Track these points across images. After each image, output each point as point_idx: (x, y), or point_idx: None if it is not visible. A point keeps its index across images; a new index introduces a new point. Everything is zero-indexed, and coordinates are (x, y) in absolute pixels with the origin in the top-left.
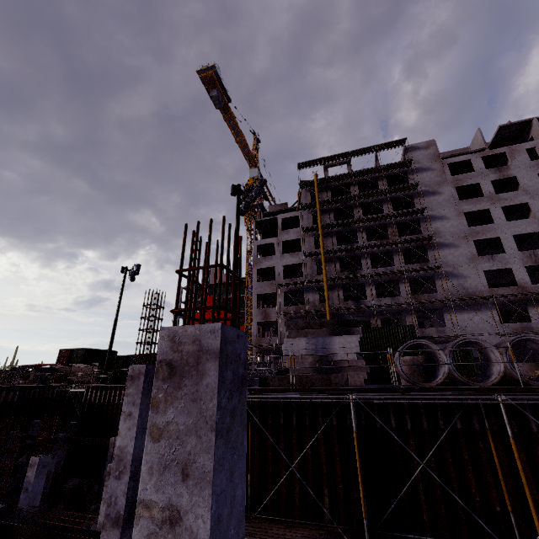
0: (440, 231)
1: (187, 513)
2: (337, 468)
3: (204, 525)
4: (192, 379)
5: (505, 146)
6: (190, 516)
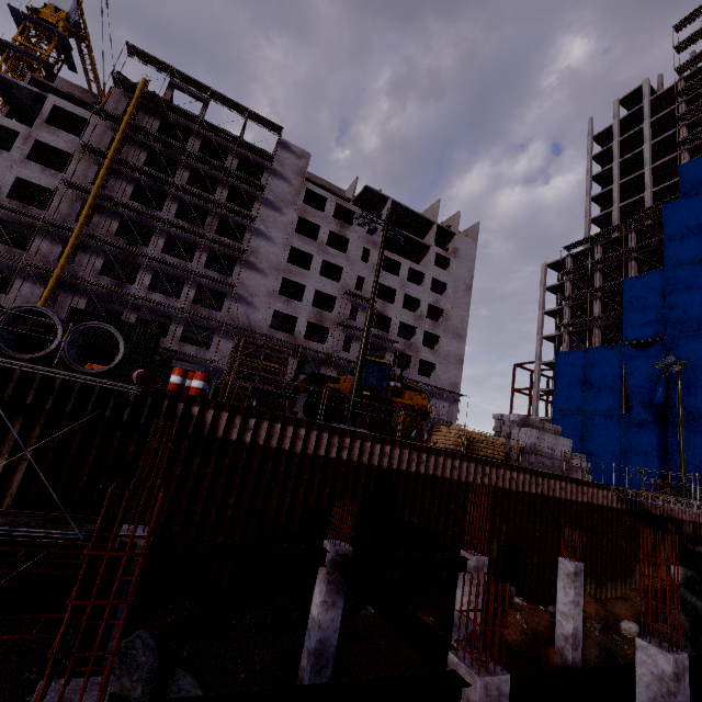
0: (260, 251)
1: None
2: None
3: None
4: None
5: (366, 210)
6: None
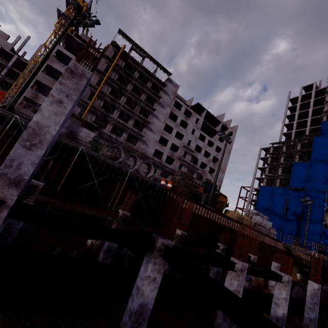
0: (154, 123)
1: (65, 103)
2: (54, 172)
3: (69, 107)
4: (78, 79)
5: (194, 111)
6: (66, 104)
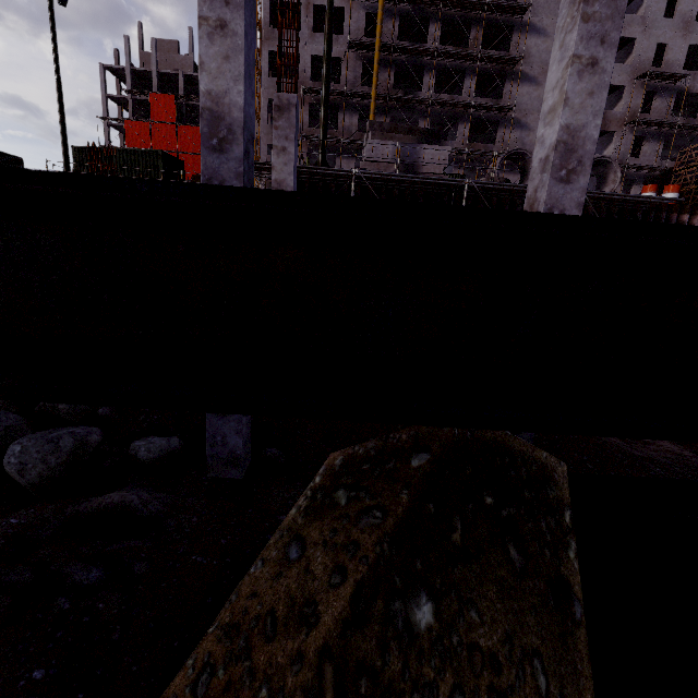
0: (530, 54)
1: (601, 61)
2: None
3: (610, 66)
4: None
5: None
6: (603, 62)
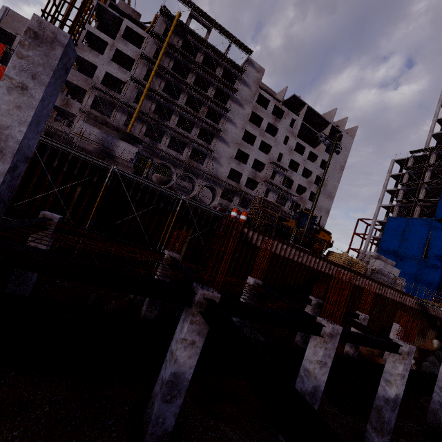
0: (228, 131)
1: (31, 89)
2: (84, 202)
3: (39, 96)
4: (47, 47)
5: (289, 109)
6: (33, 91)
